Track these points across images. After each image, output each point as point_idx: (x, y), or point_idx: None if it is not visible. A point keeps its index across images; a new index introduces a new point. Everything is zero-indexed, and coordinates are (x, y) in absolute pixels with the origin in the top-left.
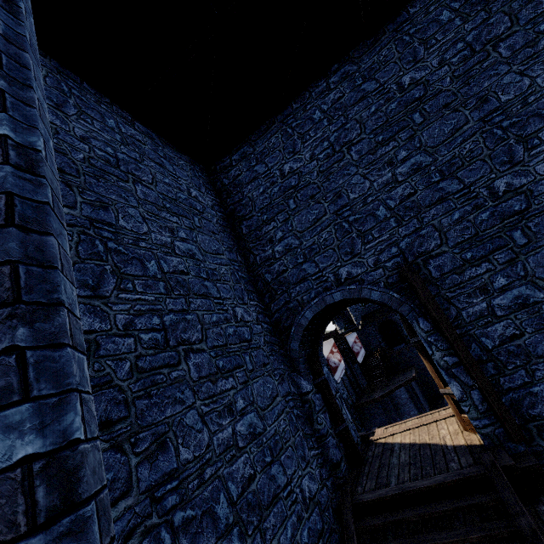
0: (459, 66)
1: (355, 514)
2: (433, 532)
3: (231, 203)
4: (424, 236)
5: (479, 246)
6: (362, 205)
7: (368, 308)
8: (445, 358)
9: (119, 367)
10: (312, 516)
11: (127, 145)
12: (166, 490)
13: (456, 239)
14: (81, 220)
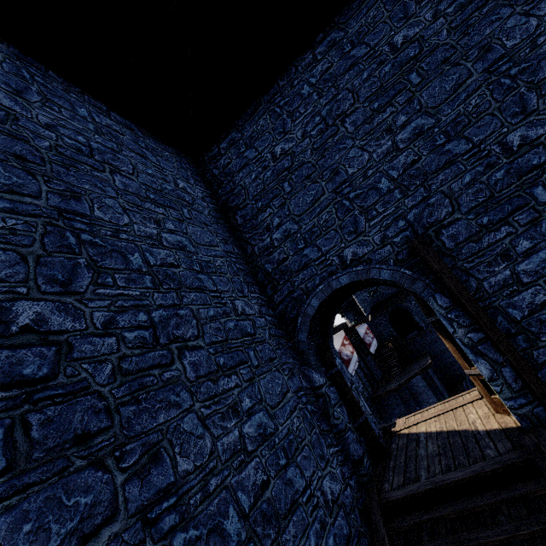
0: (456, 16)
1: (385, 515)
2: (474, 529)
3: (223, 194)
4: (433, 205)
5: (496, 208)
6: (362, 179)
7: (376, 297)
8: (469, 334)
9: (98, 371)
10: (337, 520)
11: (102, 135)
12: (161, 509)
13: (469, 204)
14: (47, 210)
